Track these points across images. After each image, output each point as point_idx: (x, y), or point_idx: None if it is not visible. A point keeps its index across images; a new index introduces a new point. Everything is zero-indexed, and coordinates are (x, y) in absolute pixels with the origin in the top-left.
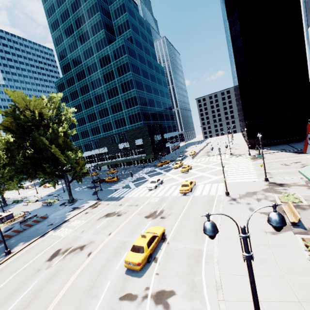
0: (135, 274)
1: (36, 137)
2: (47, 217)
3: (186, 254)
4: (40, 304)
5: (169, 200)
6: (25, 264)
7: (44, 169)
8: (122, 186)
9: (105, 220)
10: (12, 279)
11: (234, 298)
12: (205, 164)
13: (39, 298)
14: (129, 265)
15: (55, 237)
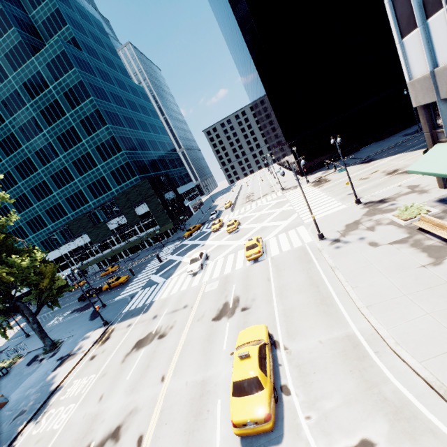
0: (265, 441)
1: None
2: (5, 402)
3: (332, 354)
4: None
5: (237, 277)
6: None
7: None
8: (140, 286)
9: (138, 355)
10: None
11: None
12: (255, 212)
13: None
14: (246, 429)
15: (40, 437)
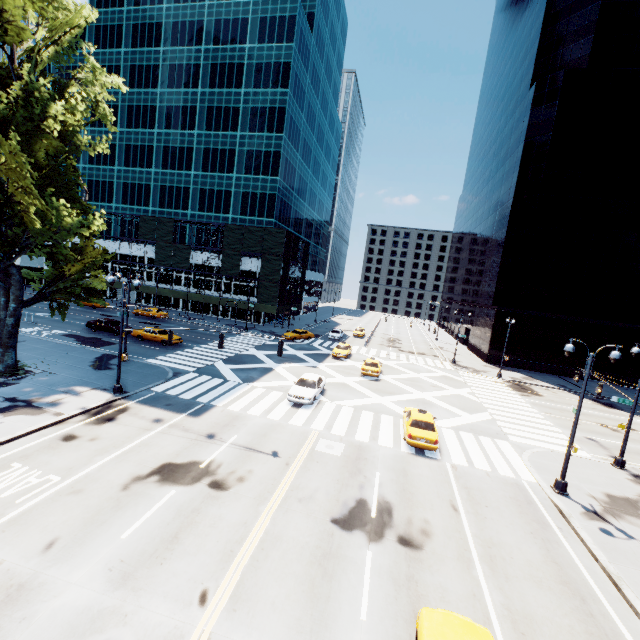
0: None
1: None
2: None
3: None
4: None
5: (384, 461)
6: None
7: None
8: (194, 365)
9: (160, 496)
10: None
11: None
12: (408, 369)
13: None
14: None
15: None
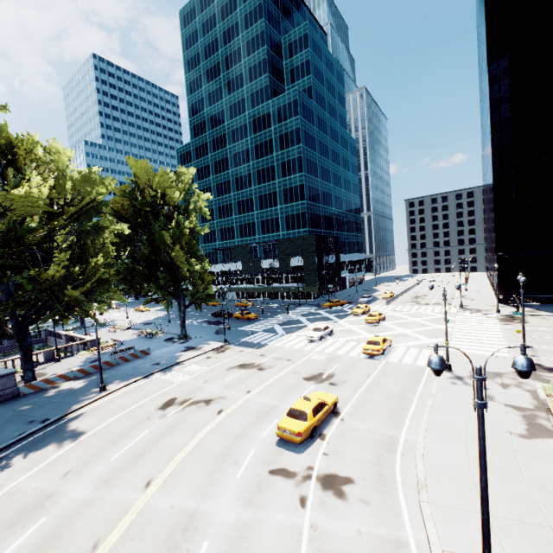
0: (291, 448)
1: (156, 231)
2: (149, 353)
3: (371, 438)
4: (159, 457)
5: (344, 361)
6: (129, 408)
7: (157, 280)
8: (262, 328)
9: (239, 372)
10: (115, 421)
11: (445, 503)
12: (410, 316)
13: (156, 450)
14: (283, 434)
15: (165, 381)
